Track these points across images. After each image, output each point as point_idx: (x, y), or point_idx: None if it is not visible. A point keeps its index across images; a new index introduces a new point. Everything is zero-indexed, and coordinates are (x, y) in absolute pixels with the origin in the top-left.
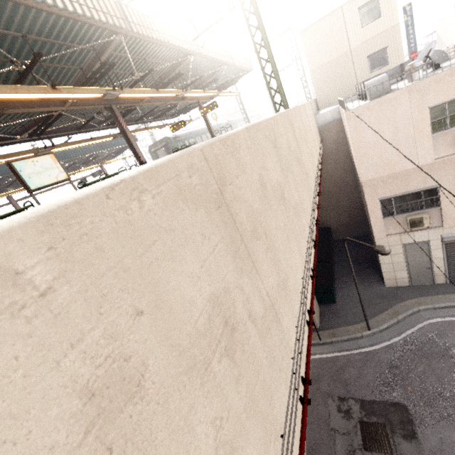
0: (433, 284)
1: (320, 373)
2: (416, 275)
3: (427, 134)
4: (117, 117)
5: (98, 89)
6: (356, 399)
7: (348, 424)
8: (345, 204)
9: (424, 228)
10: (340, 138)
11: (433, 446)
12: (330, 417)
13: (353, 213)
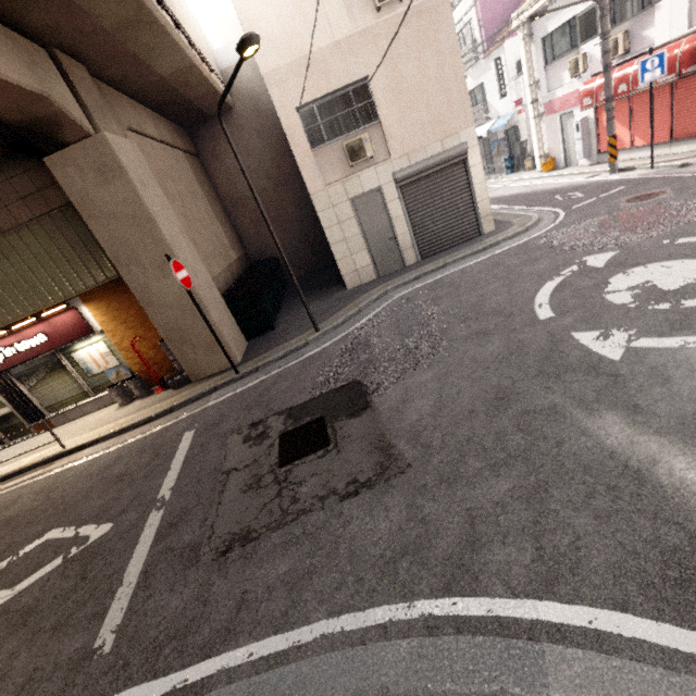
0: (404, 268)
1: (226, 412)
2: (381, 255)
3: None
4: None
5: None
6: (282, 411)
7: (259, 449)
8: (292, 212)
9: (370, 166)
10: (258, 92)
11: (394, 403)
12: (226, 458)
13: (306, 228)
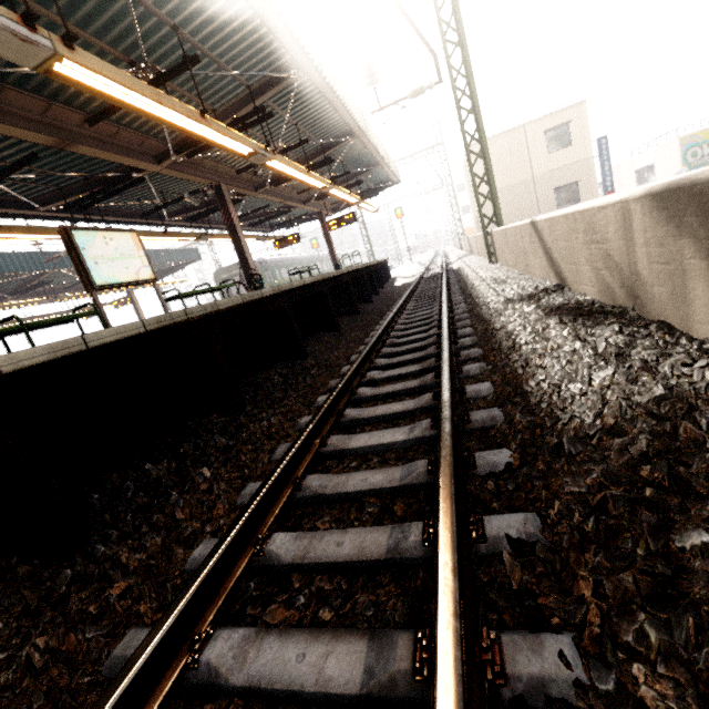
0: None
1: None
2: None
3: None
4: (227, 203)
5: (250, 142)
6: None
7: None
8: None
9: None
10: None
11: None
12: None
13: None
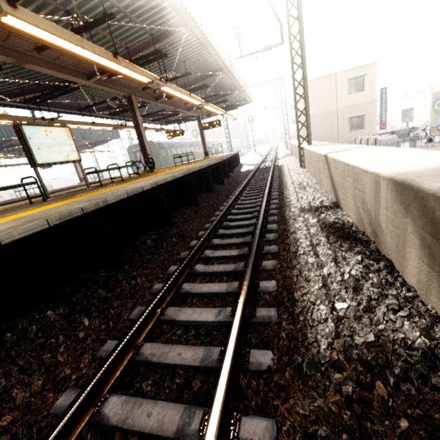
0: None
1: None
2: None
3: None
4: (134, 109)
5: (149, 74)
6: None
7: None
8: None
9: None
10: None
11: None
12: None
13: None
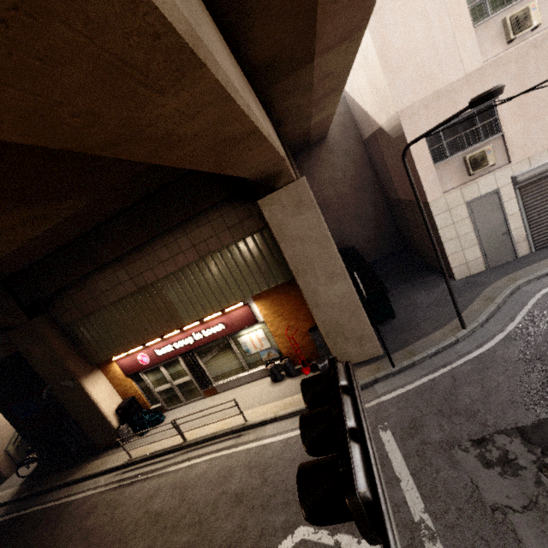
0: (515, 259)
1: (415, 414)
2: (492, 249)
3: (467, 25)
4: None
5: None
6: (506, 430)
7: (522, 484)
8: (368, 210)
9: (487, 172)
10: (346, 122)
11: None
12: (476, 485)
13: (379, 221)
